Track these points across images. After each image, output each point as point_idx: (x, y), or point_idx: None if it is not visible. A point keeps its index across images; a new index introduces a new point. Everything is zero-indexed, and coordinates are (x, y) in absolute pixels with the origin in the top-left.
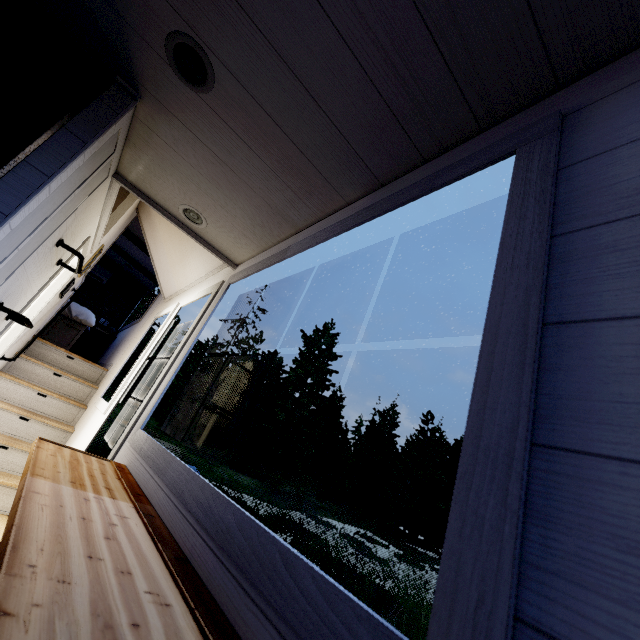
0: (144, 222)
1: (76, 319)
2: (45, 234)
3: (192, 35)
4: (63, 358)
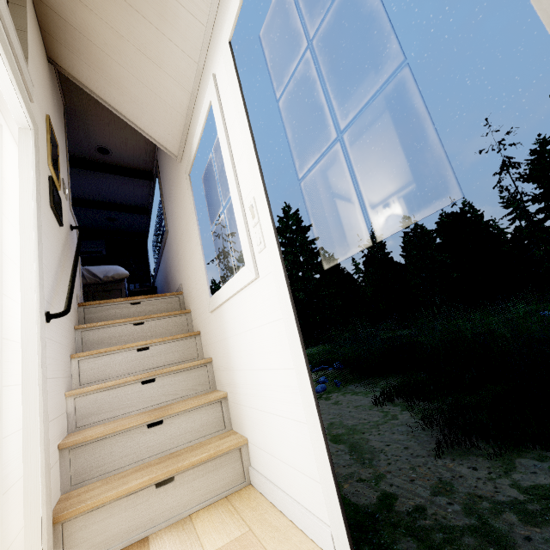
0: (71, 65)
1: (107, 279)
2: None
3: None
4: (128, 309)
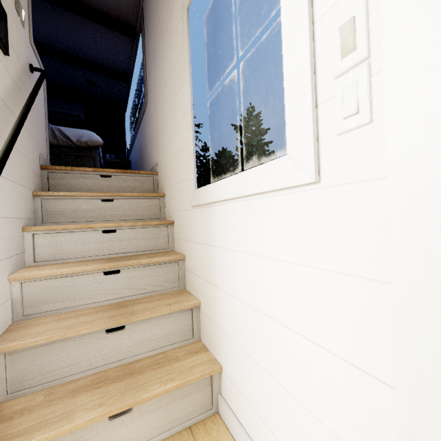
0: None
1: (80, 144)
2: None
3: None
4: (98, 181)
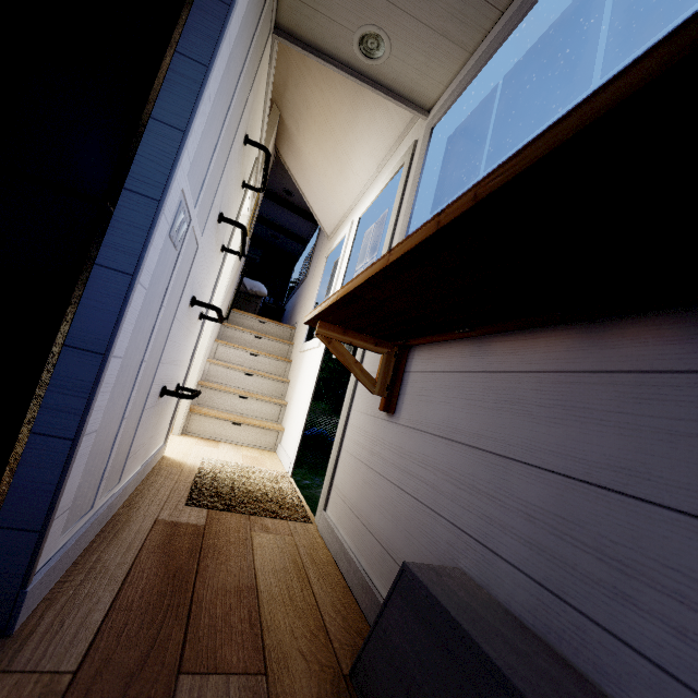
0: (286, 157)
1: (251, 292)
2: (240, 109)
3: None
4: (256, 324)
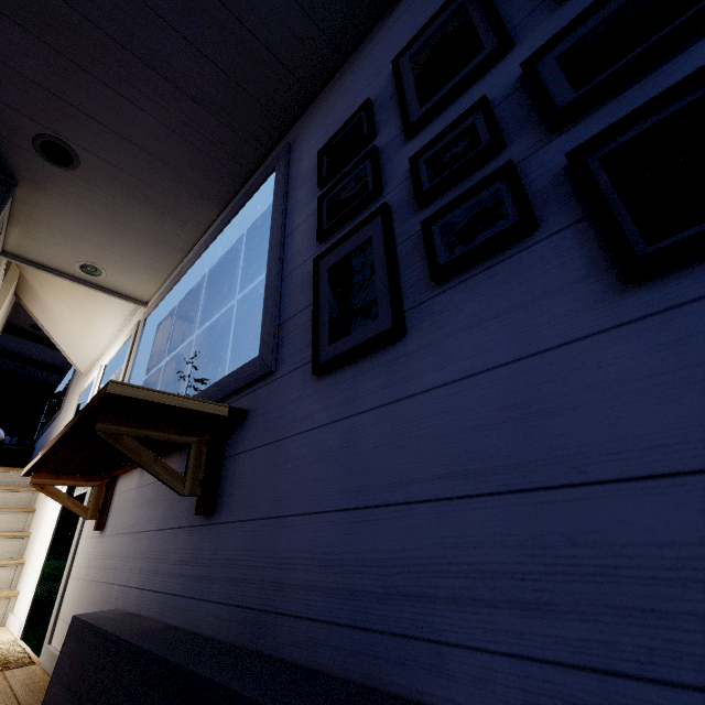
0: (29, 305)
1: None
2: None
3: (54, 135)
4: None
